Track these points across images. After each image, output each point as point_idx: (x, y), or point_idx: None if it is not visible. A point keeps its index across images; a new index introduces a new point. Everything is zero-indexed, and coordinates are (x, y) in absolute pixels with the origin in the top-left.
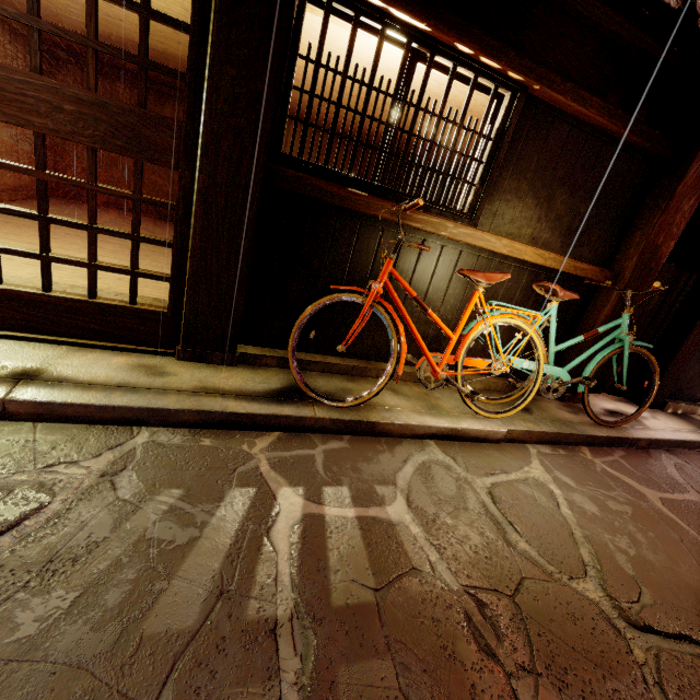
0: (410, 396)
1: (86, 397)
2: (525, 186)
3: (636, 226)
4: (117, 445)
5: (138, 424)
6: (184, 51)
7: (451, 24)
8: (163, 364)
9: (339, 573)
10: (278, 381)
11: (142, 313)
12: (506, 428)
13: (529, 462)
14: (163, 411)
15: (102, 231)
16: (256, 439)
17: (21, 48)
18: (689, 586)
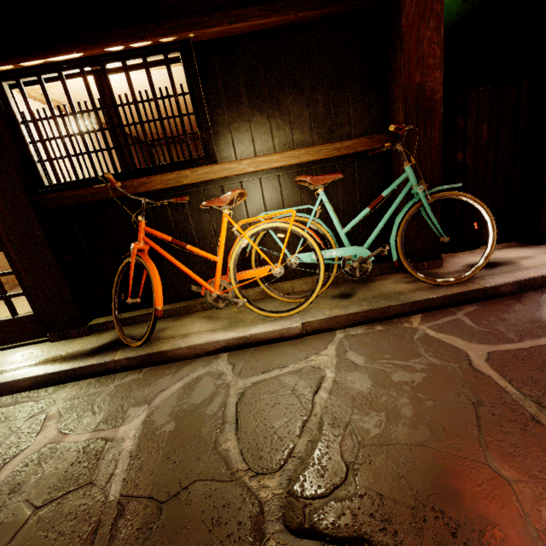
0: (221, 318)
1: None
2: (246, 109)
3: (391, 80)
4: None
5: None
6: None
7: (92, 40)
8: (38, 349)
9: (23, 494)
10: (111, 338)
11: (21, 319)
12: (300, 322)
13: (323, 349)
14: (7, 384)
15: None
16: (70, 388)
17: None
18: (434, 468)
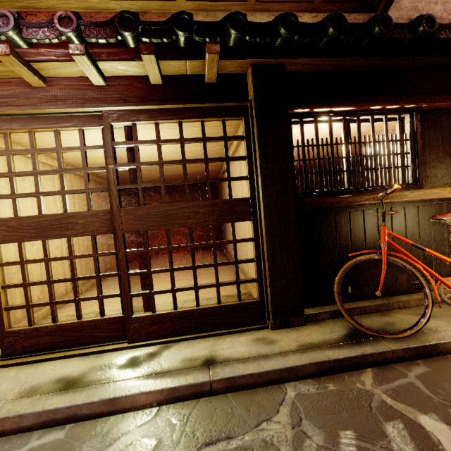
0: (438, 316)
1: (248, 368)
2: (441, 154)
3: None
4: (281, 401)
5: (281, 382)
6: (197, 169)
7: (365, 101)
8: (267, 335)
9: None
10: (340, 328)
11: (246, 305)
12: None
13: None
14: (294, 368)
15: (221, 264)
16: (360, 377)
17: (123, 196)
18: None
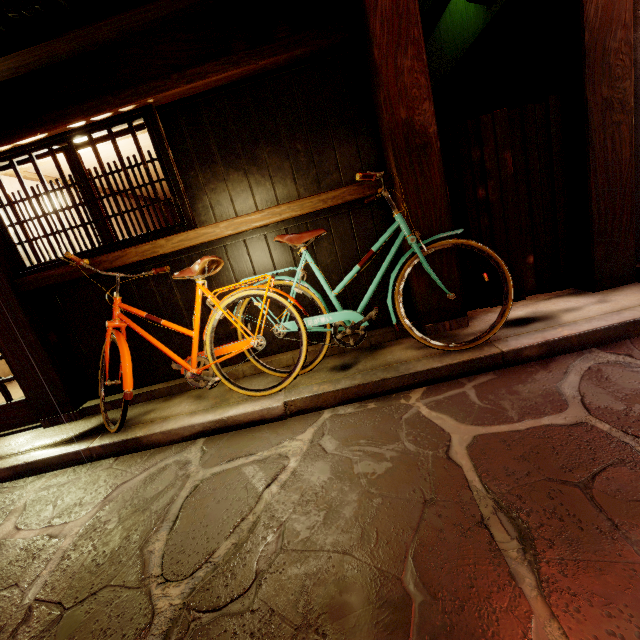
0: (209, 397)
1: None
2: (220, 168)
3: (378, 118)
4: None
5: None
6: None
7: (54, 120)
8: (30, 435)
9: None
10: (98, 422)
11: (15, 405)
12: (282, 401)
13: (301, 432)
14: None
15: None
16: (46, 478)
17: None
18: (343, 581)
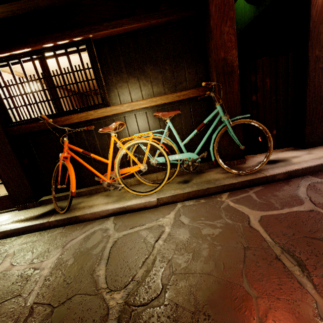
0: (113, 196)
1: None
2: (125, 75)
3: (208, 56)
4: None
5: None
6: None
7: (35, 41)
8: (10, 214)
9: None
10: (50, 208)
11: (1, 198)
12: (156, 198)
13: (168, 214)
14: None
15: None
16: (23, 238)
17: None
18: (211, 288)
